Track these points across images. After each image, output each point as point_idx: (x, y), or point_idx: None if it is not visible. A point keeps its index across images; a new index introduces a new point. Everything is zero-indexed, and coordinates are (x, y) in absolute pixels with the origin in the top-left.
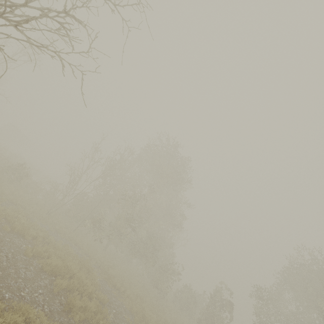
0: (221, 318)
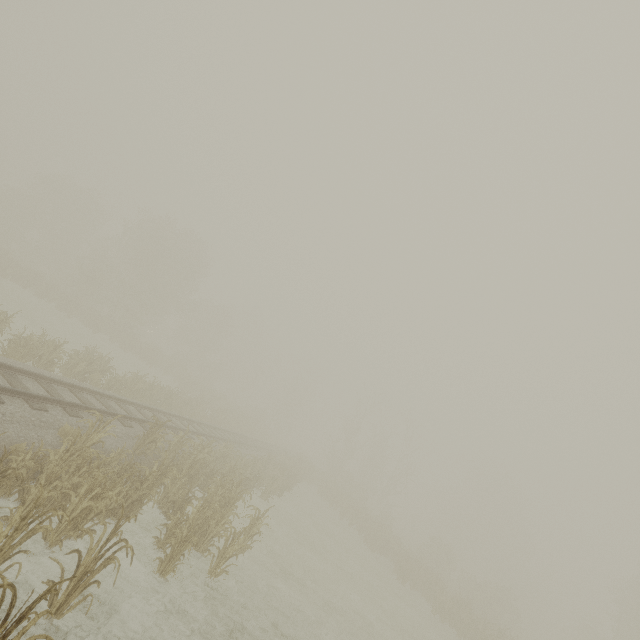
0: None
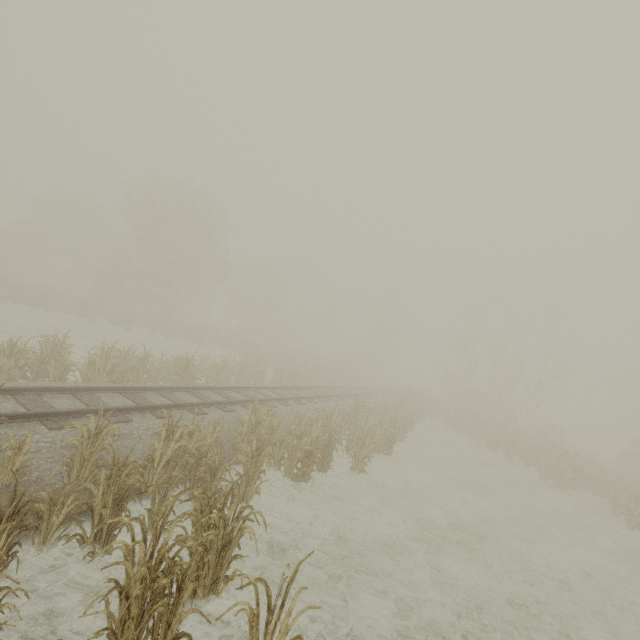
0: None
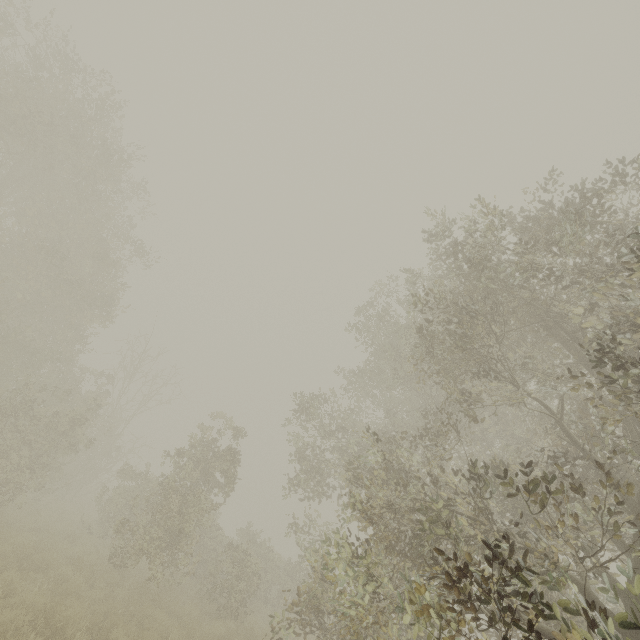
0: (195, 493)
